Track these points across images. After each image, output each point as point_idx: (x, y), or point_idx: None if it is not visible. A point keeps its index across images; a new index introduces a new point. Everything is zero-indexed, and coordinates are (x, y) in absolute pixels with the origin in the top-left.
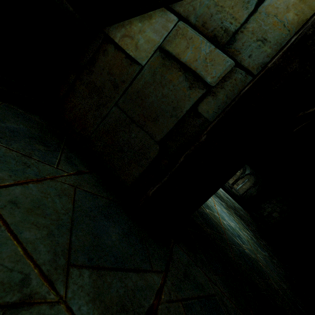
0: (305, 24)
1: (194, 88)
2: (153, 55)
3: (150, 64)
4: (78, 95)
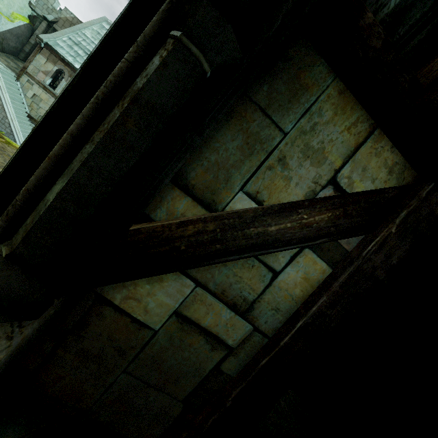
0: (308, 313)
1: (216, 350)
2: (169, 319)
3: (166, 328)
4: (64, 365)
